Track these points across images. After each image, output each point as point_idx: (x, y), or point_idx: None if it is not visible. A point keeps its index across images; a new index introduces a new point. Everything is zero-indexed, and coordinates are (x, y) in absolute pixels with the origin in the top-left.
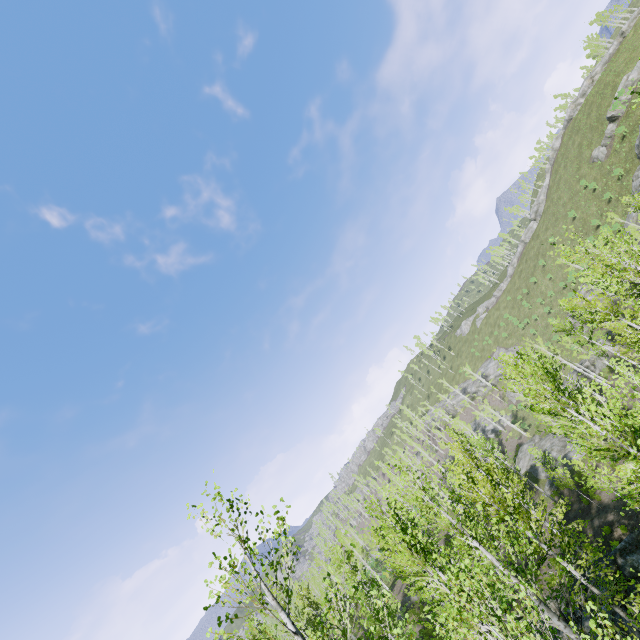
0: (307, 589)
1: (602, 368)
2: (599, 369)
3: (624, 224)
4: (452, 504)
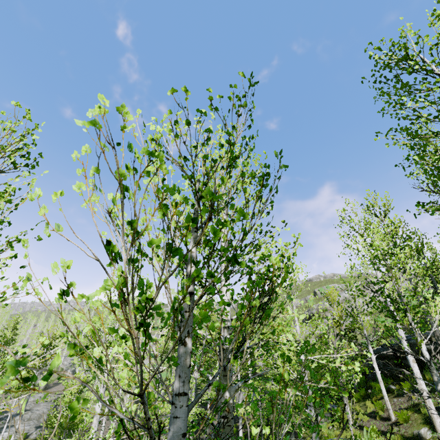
0: None
1: None
2: None
3: None
4: None
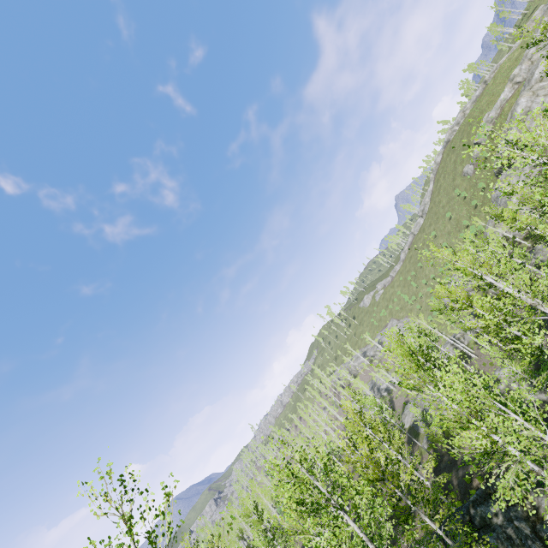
0: (218, 537)
1: (469, 340)
2: (467, 340)
3: (486, 226)
4: (321, 477)
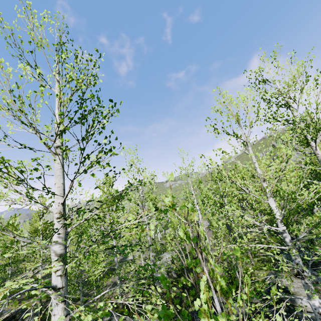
0: None
1: None
2: None
3: None
4: None
